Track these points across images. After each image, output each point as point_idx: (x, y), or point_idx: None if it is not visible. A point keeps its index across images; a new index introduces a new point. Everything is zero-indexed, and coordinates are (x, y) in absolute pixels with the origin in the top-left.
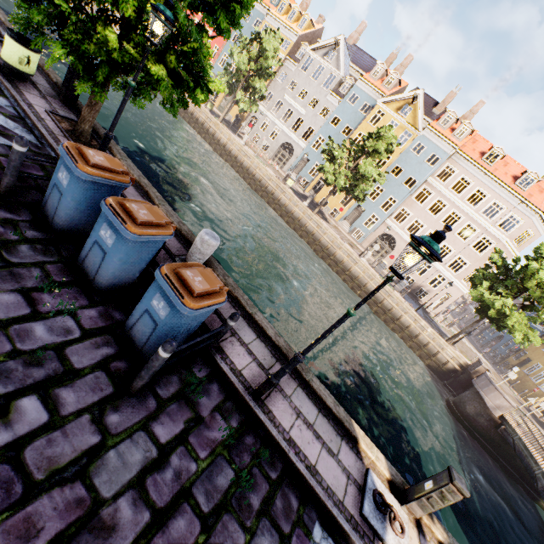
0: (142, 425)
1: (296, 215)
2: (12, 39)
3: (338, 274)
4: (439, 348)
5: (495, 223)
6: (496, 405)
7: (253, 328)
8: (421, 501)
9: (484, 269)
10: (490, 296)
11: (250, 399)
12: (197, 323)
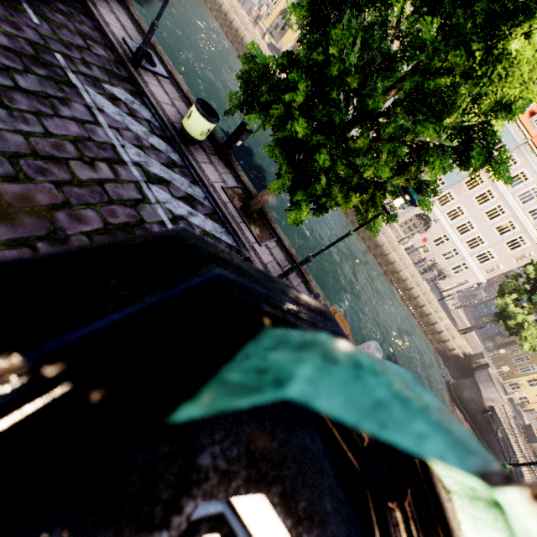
0: None
1: None
2: (201, 115)
3: (375, 257)
4: (450, 337)
5: (536, 225)
6: (490, 398)
7: None
8: None
9: (515, 276)
10: (514, 308)
11: None
12: None
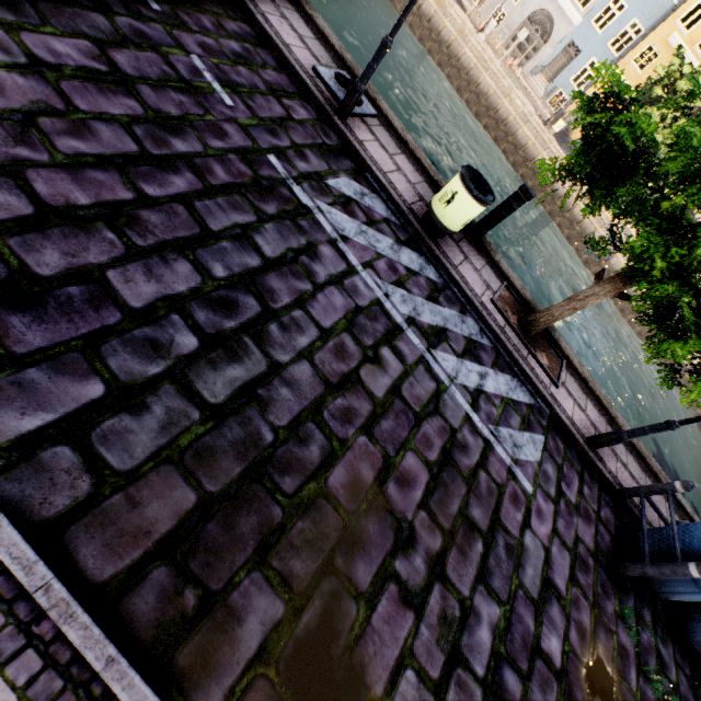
0: None
1: (558, 190)
2: (473, 199)
3: None
4: None
5: None
6: None
7: None
8: None
9: None
10: None
11: None
12: None
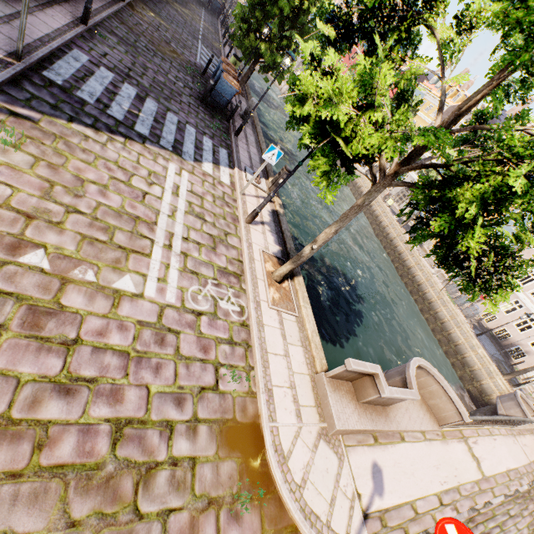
0: (198, 104)
1: (383, 224)
2: (233, 56)
3: (402, 277)
4: (485, 373)
5: None
6: (508, 415)
7: (256, 142)
8: (272, 180)
9: None
10: None
11: (233, 133)
12: (227, 96)
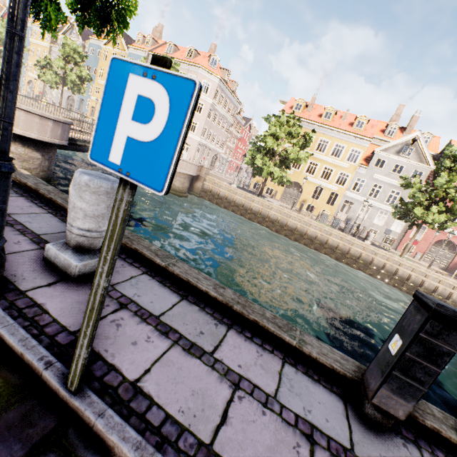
0: None
1: None
2: None
3: None
4: None
5: None
6: None
7: None
8: None
9: None
10: None
11: None
12: None
